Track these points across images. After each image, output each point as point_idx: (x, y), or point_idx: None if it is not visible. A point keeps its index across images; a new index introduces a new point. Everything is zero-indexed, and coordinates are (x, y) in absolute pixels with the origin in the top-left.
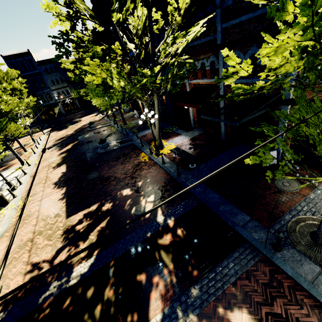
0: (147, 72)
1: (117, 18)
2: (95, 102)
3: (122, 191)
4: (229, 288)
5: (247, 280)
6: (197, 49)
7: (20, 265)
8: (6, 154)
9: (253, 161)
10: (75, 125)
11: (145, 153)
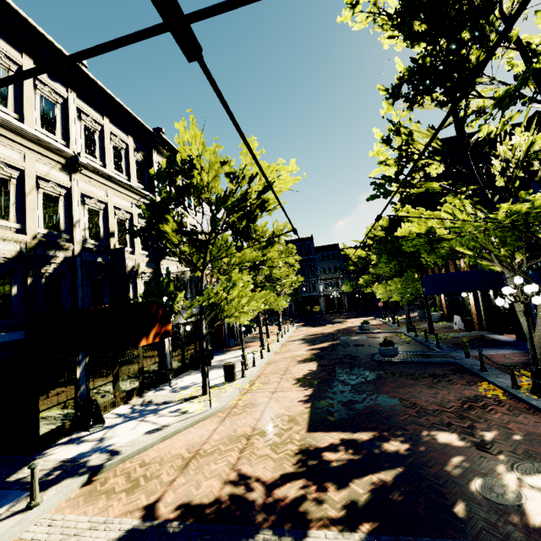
0: (540, 198)
1: (488, 131)
2: (381, 292)
3: (434, 433)
4: None
5: None
6: None
7: (223, 465)
8: (265, 308)
9: None
10: (336, 325)
11: (492, 382)
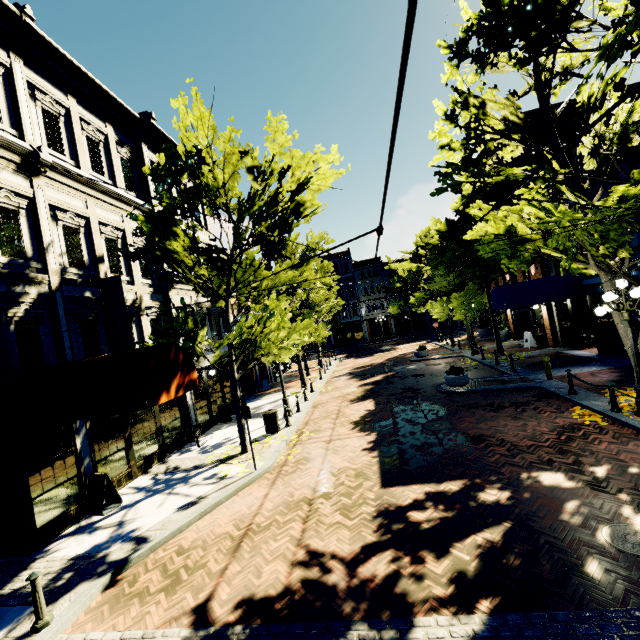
0: None
1: (589, 93)
2: (438, 311)
3: (536, 474)
4: None
5: None
6: None
7: (285, 541)
8: (310, 341)
9: None
10: (386, 353)
11: (587, 407)
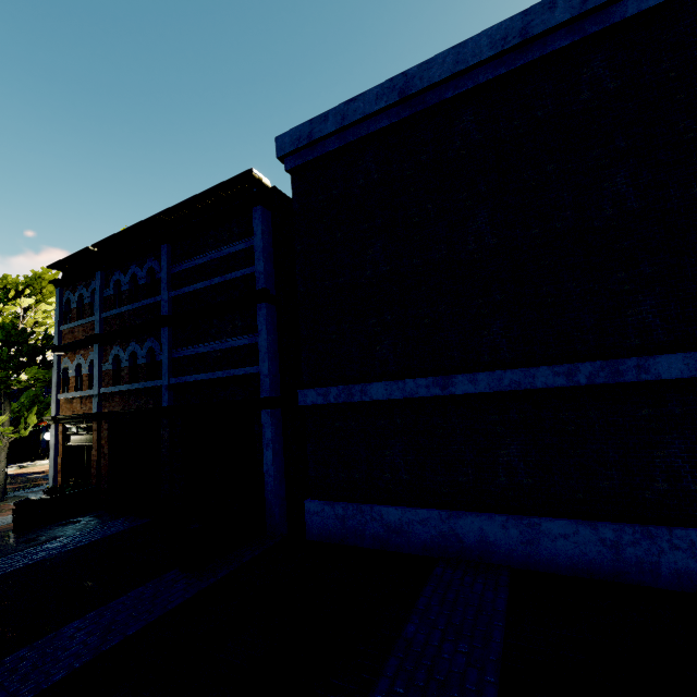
0: None
1: None
2: None
3: None
4: None
5: None
6: None
7: None
8: None
9: None
10: None
11: None
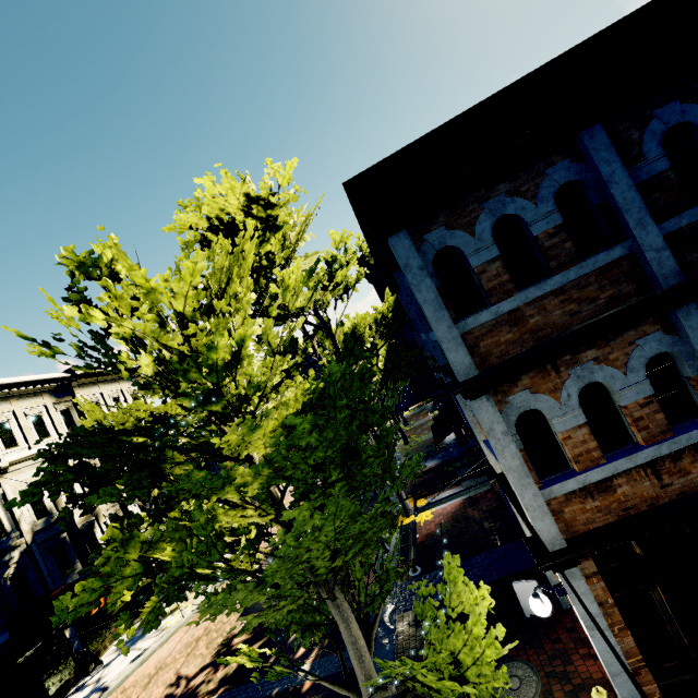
0: None
1: (291, 365)
2: None
3: None
4: None
5: None
6: None
7: (172, 672)
8: None
9: None
10: None
11: None
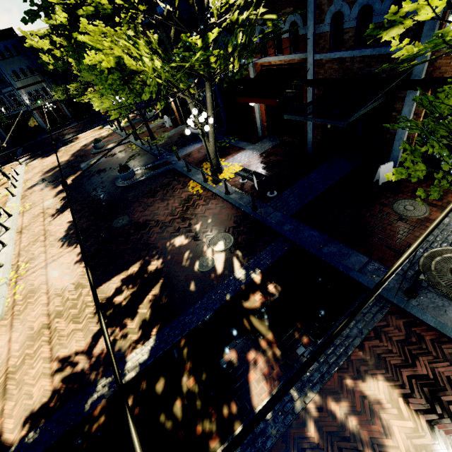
0: (196, 41)
1: None
2: (98, 105)
3: (173, 241)
4: (354, 353)
5: (377, 340)
6: (268, 1)
7: (41, 364)
8: None
9: (397, 176)
10: (69, 146)
11: (195, 181)
